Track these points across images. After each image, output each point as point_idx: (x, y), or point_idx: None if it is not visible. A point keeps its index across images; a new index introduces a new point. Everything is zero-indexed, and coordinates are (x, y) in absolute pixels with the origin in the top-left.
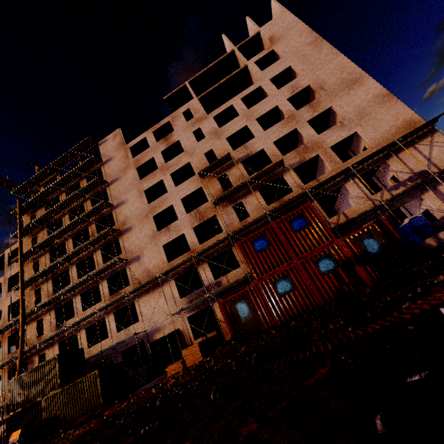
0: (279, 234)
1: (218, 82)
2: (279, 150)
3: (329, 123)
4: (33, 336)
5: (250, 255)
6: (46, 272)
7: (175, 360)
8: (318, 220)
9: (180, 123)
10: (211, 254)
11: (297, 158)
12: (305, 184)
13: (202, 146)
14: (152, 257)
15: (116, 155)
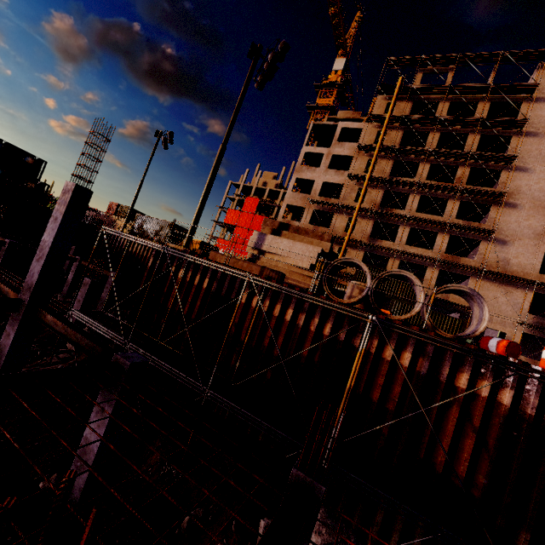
0: None
1: None
2: None
3: None
4: (341, 227)
5: None
6: (389, 181)
7: None
8: None
9: None
10: None
11: None
12: None
13: None
14: (523, 254)
15: None
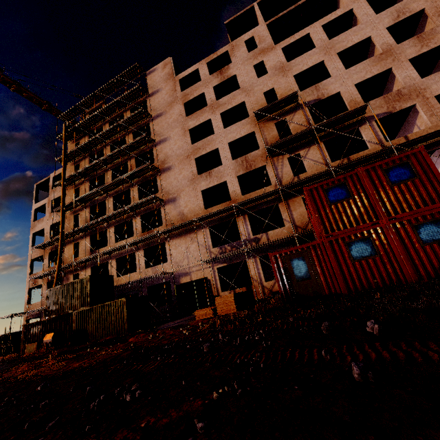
0: (366, 185)
1: (296, 4)
2: None
3: (435, 68)
4: (70, 256)
5: (320, 206)
6: (85, 199)
7: (200, 306)
8: (430, 172)
9: (239, 53)
10: (254, 208)
11: (384, 107)
12: None
13: (263, 83)
14: (189, 201)
15: (164, 87)
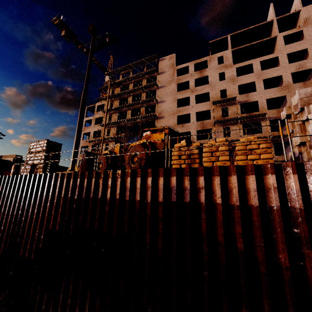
0: None
1: (250, 43)
2: (267, 104)
3: None
4: (103, 149)
5: None
6: (115, 122)
7: None
8: None
9: (213, 64)
10: None
11: (276, 115)
12: (272, 130)
13: (221, 84)
14: None
15: (168, 71)
